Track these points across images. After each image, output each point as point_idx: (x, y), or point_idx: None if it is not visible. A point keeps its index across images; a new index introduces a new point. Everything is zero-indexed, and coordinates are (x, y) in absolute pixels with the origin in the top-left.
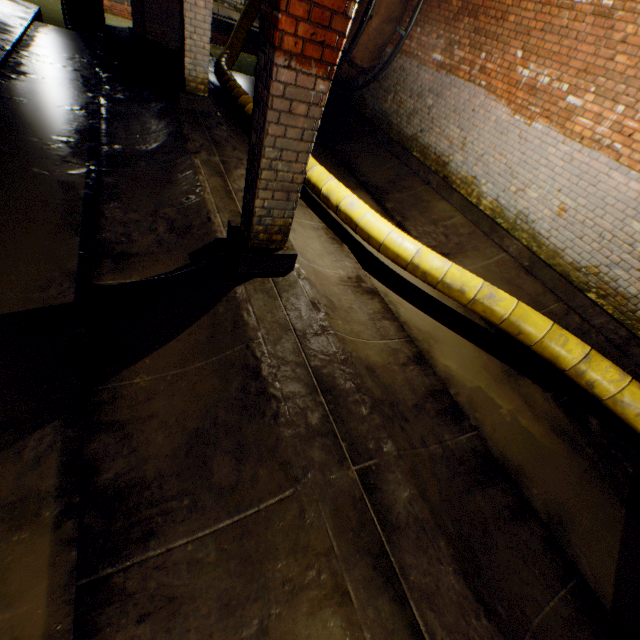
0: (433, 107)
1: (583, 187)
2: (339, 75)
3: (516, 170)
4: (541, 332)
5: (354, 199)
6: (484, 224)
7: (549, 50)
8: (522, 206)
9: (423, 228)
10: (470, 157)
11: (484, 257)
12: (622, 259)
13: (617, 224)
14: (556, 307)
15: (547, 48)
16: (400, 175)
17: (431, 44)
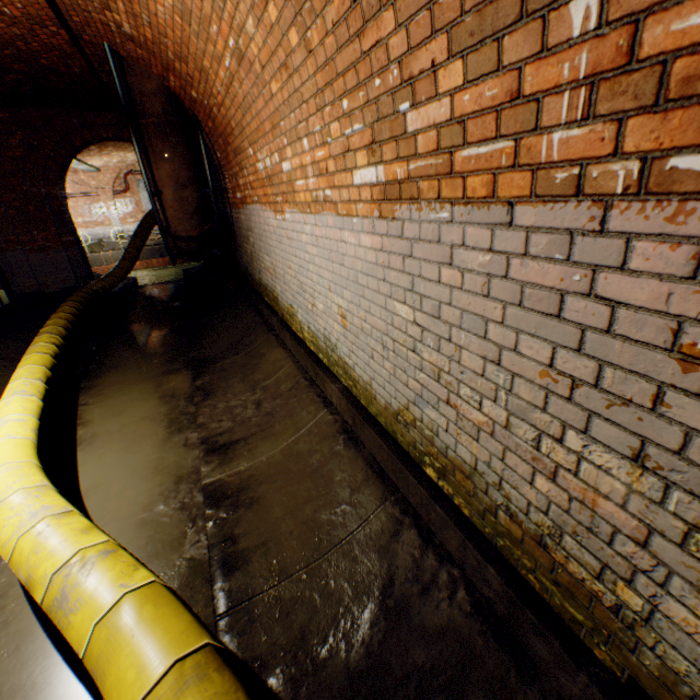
0: (254, 243)
1: (339, 271)
2: (187, 252)
3: (302, 280)
4: None
5: (1, 423)
6: (309, 366)
7: (255, 129)
8: (322, 326)
9: (230, 402)
10: (281, 282)
11: (296, 426)
12: (421, 382)
13: (385, 315)
14: (380, 515)
15: (253, 129)
16: (249, 330)
17: (233, 187)
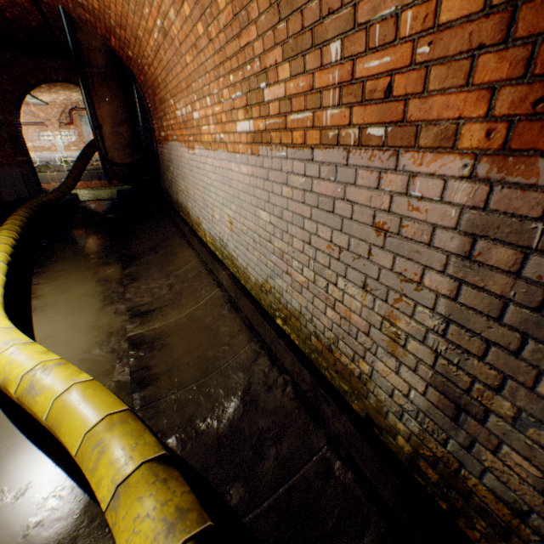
0: (173, 171)
1: (228, 191)
2: (121, 175)
3: (205, 198)
4: (76, 443)
5: None
6: (209, 261)
7: (175, 86)
8: (218, 231)
9: (150, 285)
10: (192, 201)
11: (197, 300)
12: (274, 262)
13: (255, 219)
14: (247, 350)
15: (174, 86)
16: (167, 236)
17: (159, 127)
